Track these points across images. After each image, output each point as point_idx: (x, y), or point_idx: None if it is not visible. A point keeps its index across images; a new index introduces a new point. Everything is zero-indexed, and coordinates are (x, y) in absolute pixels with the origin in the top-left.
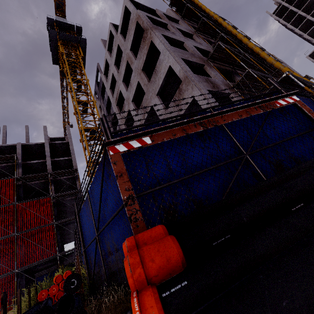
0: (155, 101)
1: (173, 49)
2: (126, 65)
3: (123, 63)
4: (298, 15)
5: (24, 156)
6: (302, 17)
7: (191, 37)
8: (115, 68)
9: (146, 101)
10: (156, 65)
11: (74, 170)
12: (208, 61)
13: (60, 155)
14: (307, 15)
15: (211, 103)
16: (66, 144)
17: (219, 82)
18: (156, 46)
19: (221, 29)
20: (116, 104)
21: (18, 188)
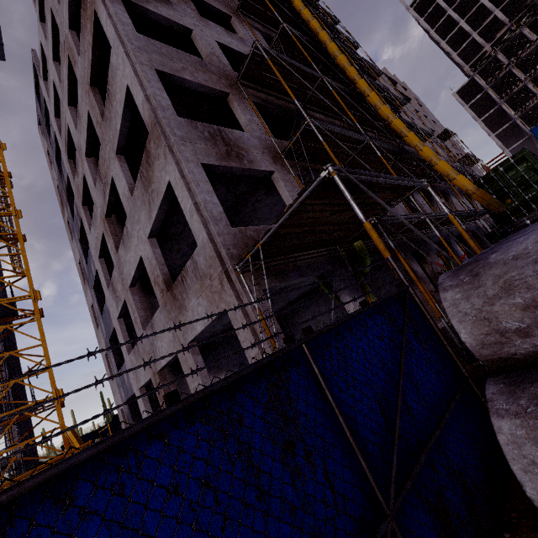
0: (116, 168)
1: (142, 42)
2: (68, 66)
3: (63, 58)
4: (448, 17)
5: None
6: (453, 22)
7: (228, 21)
8: (55, 69)
9: (104, 163)
10: (108, 78)
11: None
12: (239, 85)
13: None
14: (460, 20)
15: (199, 204)
16: None
17: (250, 141)
18: (103, 27)
19: (295, 15)
20: (66, 155)
21: None
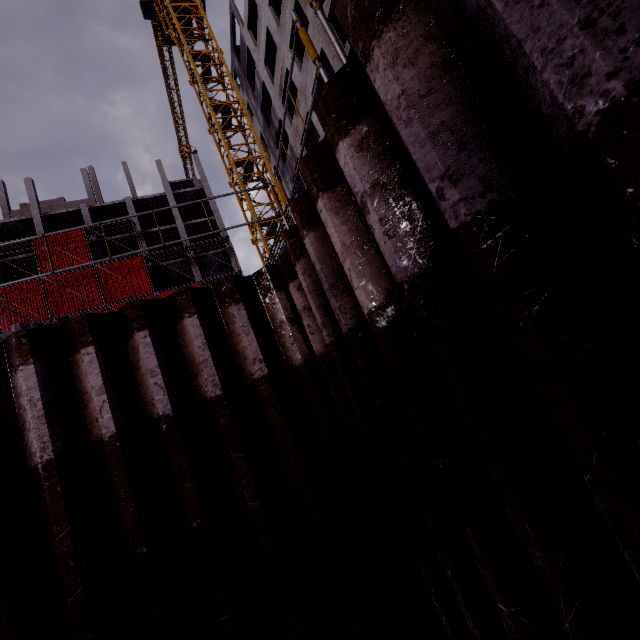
0: None
1: None
2: (294, 8)
3: (287, 2)
4: None
5: (140, 221)
6: None
7: None
8: (271, 14)
9: None
10: None
11: (224, 239)
12: None
13: (193, 215)
14: None
15: None
16: (201, 193)
17: None
18: None
19: None
20: (280, 100)
21: (150, 272)
